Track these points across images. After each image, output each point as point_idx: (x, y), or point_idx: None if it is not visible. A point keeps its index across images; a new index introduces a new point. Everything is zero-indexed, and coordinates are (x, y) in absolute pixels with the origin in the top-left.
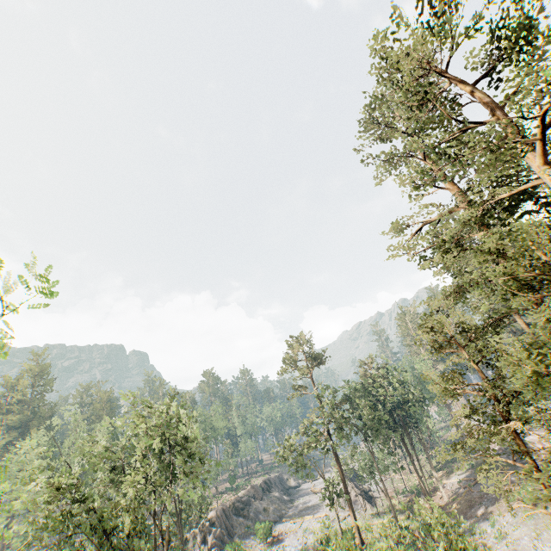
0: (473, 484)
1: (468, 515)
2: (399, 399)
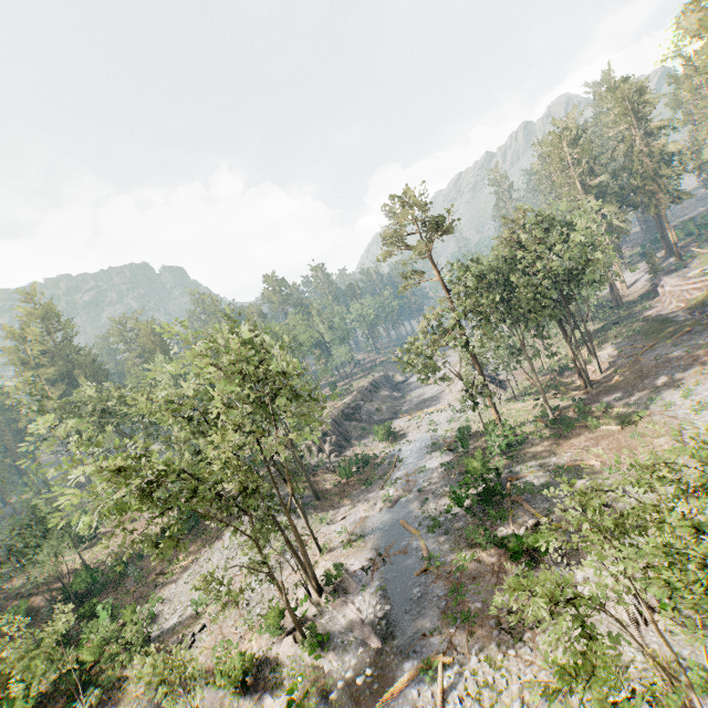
0: (642, 352)
1: (640, 387)
2: (573, 264)
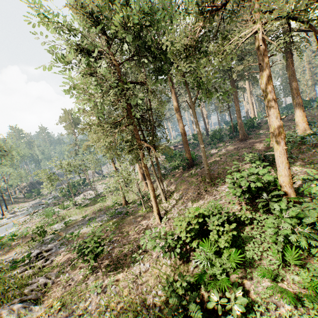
0: None
1: None
2: None
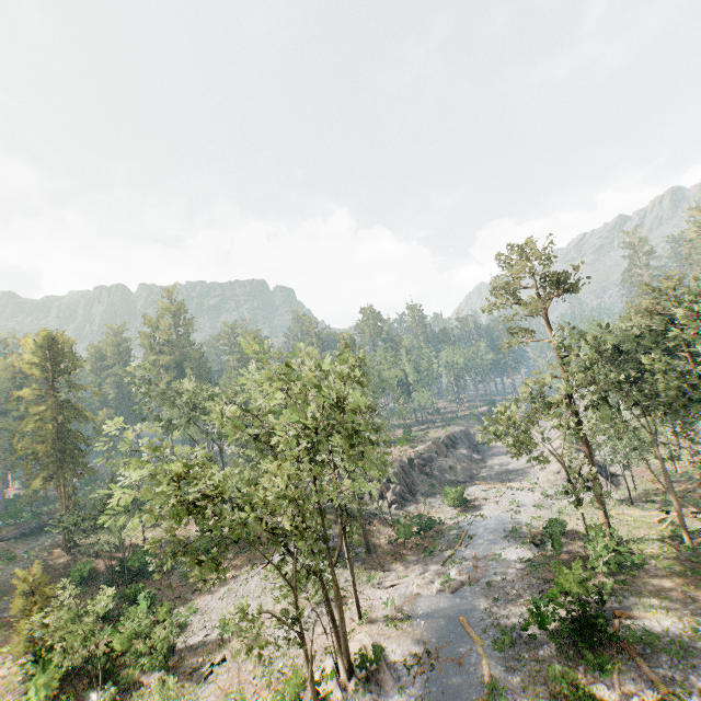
0: None
1: None
2: None
